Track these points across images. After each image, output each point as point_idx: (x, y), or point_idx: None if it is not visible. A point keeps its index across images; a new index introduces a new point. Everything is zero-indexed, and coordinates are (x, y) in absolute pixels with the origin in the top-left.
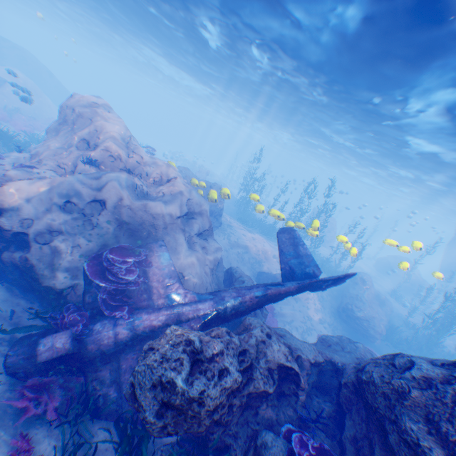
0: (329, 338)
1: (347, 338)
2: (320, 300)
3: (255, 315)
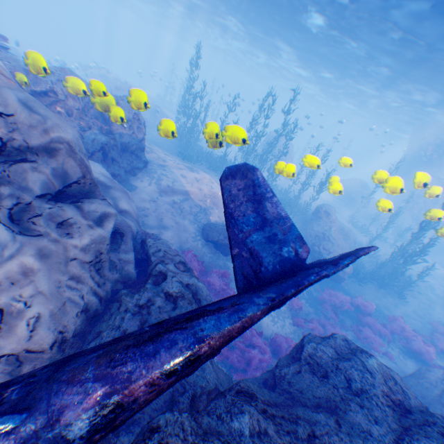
0: (320, 351)
1: (345, 341)
2: None
3: None
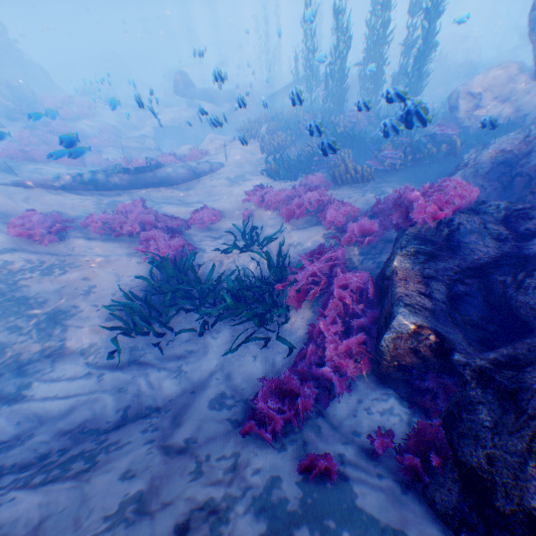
0: None
1: None
2: None
3: None
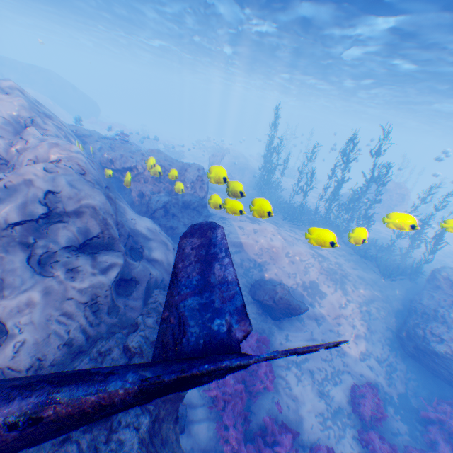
0: None
1: None
2: (365, 318)
3: (116, 418)
